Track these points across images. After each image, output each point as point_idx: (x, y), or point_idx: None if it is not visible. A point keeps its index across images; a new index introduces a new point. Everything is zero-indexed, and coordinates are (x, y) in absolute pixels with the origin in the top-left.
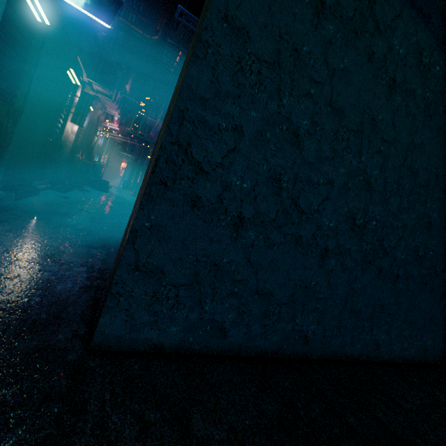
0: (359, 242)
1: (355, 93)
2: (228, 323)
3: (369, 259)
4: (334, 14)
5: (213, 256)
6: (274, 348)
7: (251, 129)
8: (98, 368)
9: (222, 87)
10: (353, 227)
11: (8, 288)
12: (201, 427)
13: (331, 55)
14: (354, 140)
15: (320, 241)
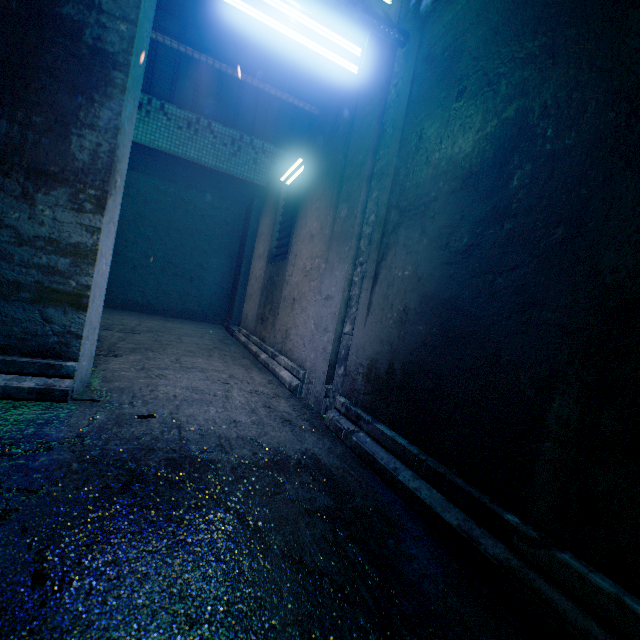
0: None
1: None
2: None
3: None
4: None
5: None
6: None
7: None
8: None
9: None
10: None
11: None
12: None
13: None
14: None
15: None
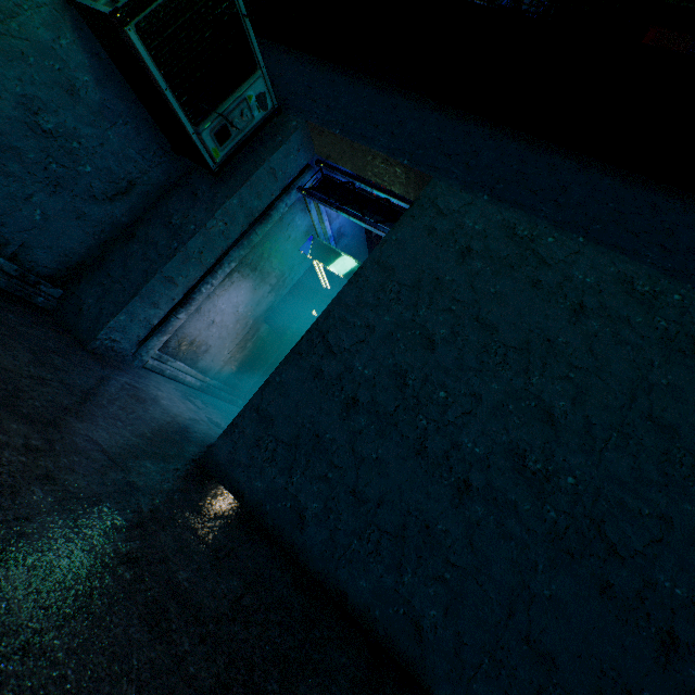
0: (537, 499)
1: (513, 313)
2: (310, 514)
3: (568, 546)
4: (483, 256)
5: (318, 426)
6: (359, 601)
7: (383, 329)
8: (193, 467)
9: (364, 299)
10: (522, 470)
11: (191, 423)
12: (214, 526)
13: (479, 282)
14: (515, 357)
15: (457, 466)
